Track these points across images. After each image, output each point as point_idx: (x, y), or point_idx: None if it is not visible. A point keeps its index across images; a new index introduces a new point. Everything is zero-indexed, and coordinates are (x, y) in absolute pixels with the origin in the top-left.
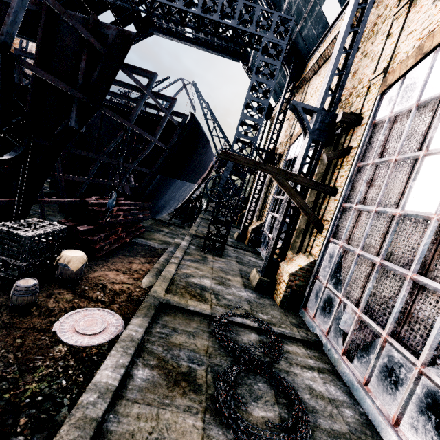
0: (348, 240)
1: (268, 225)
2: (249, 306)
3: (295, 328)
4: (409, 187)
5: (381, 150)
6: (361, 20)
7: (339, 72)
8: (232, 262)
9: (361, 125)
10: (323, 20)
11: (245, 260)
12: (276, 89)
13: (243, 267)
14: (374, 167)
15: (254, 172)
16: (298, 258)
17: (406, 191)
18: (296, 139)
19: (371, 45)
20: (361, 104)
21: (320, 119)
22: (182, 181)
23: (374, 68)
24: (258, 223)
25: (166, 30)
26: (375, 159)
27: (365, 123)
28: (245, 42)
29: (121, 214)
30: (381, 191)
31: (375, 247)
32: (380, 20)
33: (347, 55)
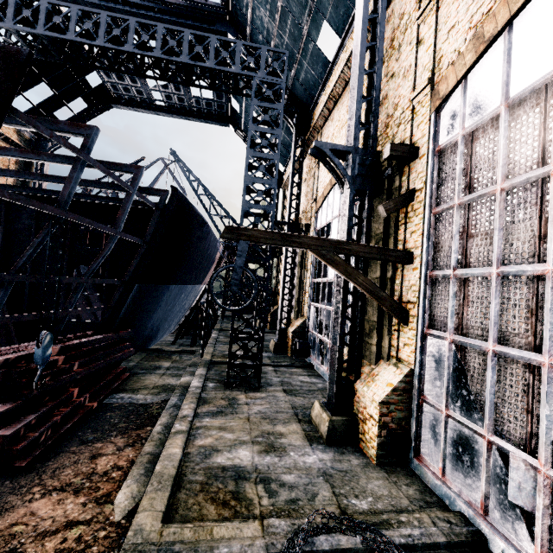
0: (461, 329)
1: (314, 321)
2: (329, 488)
3: (425, 514)
4: (552, 223)
5: (467, 182)
6: (376, 36)
7: (366, 97)
8: (276, 395)
9: (419, 157)
10: (321, 57)
11: (295, 384)
12: (281, 150)
13: (296, 400)
14: (463, 208)
15: (277, 255)
16: (381, 370)
17: (549, 231)
18: (323, 201)
19: (396, 61)
20: (408, 131)
21: (359, 161)
22: (179, 285)
23: (412, 84)
24: (300, 322)
25: (128, 101)
26: (461, 196)
27: (425, 153)
28: (231, 88)
29: (74, 363)
30: (496, 240)
31: (521, 334)
32: (399, 33)
33: (369, 78)
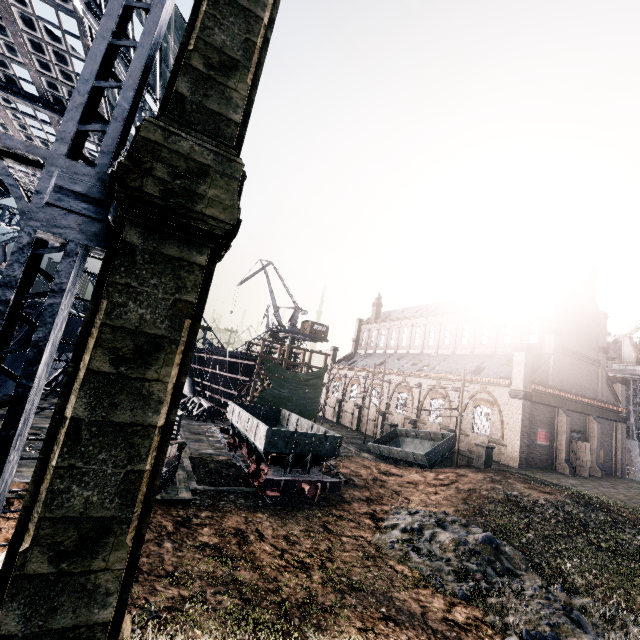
0: None
1: None
2: None
3: None
4: None
5: None
6: None
7: None
8: None
9: None
10: None
11: None
12: None
13: None
14: None
15: None
16: None
17: None
18: None
19: None
20: None
21: None
22: None
23: None
24: None
25: None
26: None
27: None
28: None
29: None
30: None
31: None
32: None
33: None
